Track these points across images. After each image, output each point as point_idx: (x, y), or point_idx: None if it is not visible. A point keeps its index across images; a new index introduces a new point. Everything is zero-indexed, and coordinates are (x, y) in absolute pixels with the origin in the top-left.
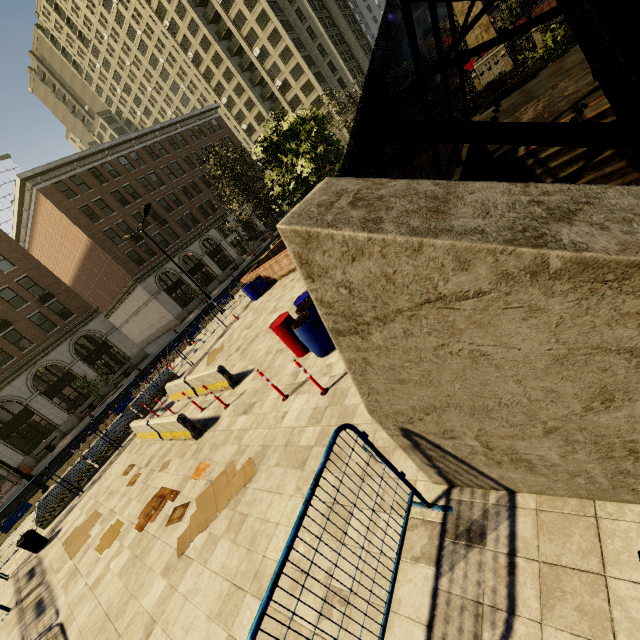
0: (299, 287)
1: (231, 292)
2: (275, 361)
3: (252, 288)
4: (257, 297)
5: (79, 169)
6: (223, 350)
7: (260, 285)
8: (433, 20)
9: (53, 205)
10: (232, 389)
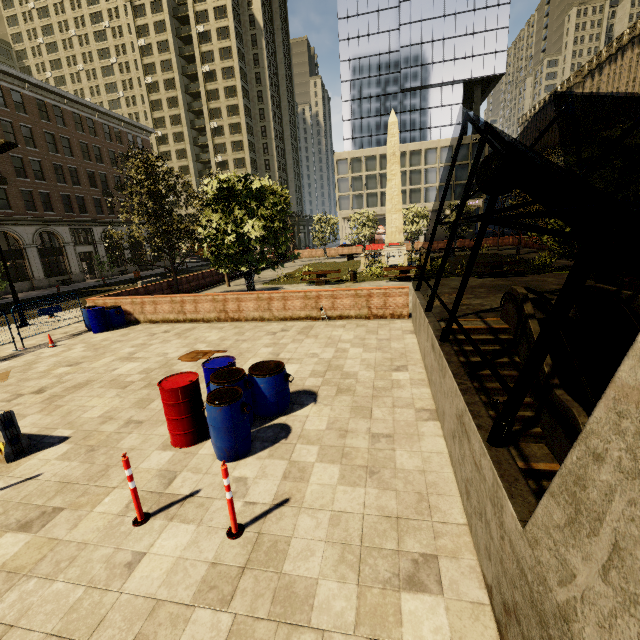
0: (179, 344)
1: (49, 306)
2: (123, 437)
3: (101, 316)
4: (101, 329)
5: None
6: (4, 381)
7: (114, 317)
8: (466, 191)
9: None
10: (4, 462)
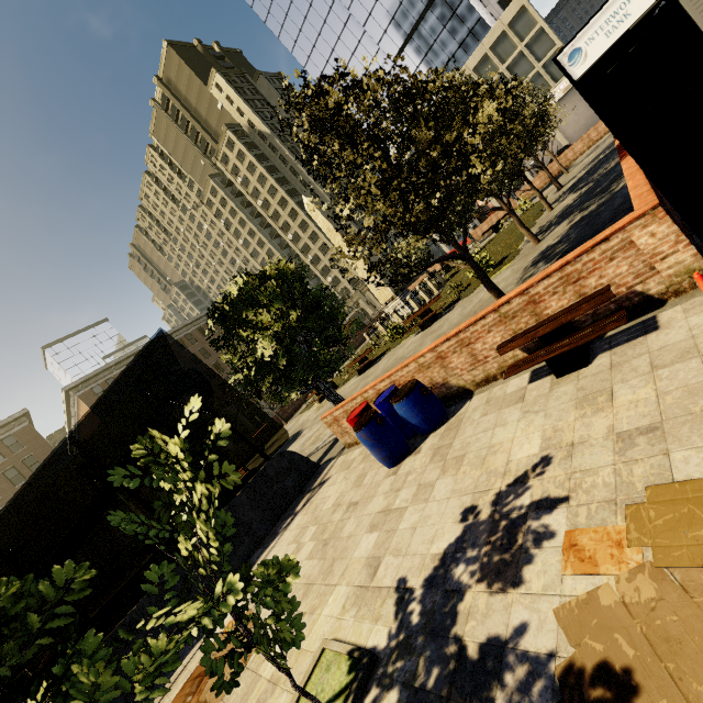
0: None
1: None
2: None
3: None
4: None
5: (115, 371)
6: None
7: None
8: None
9: (88, 407)
10: None
